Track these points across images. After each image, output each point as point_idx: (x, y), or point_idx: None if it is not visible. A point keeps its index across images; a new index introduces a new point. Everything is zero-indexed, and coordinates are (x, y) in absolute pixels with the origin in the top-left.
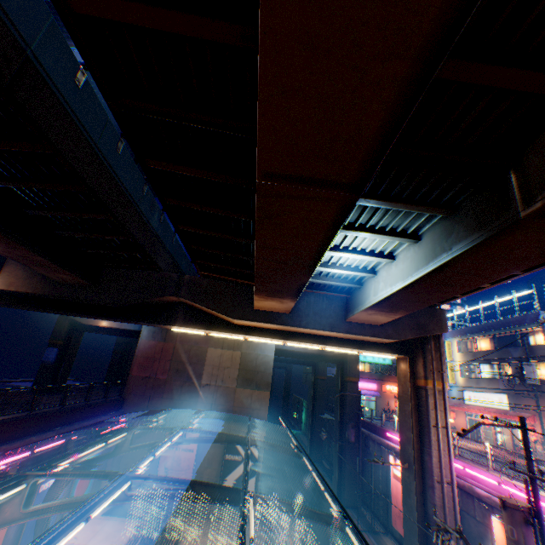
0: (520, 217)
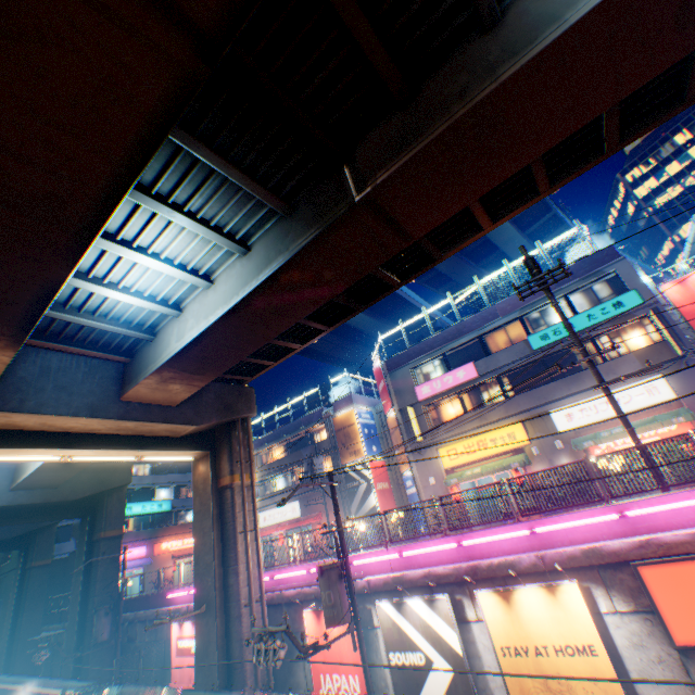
0: (357, 202)
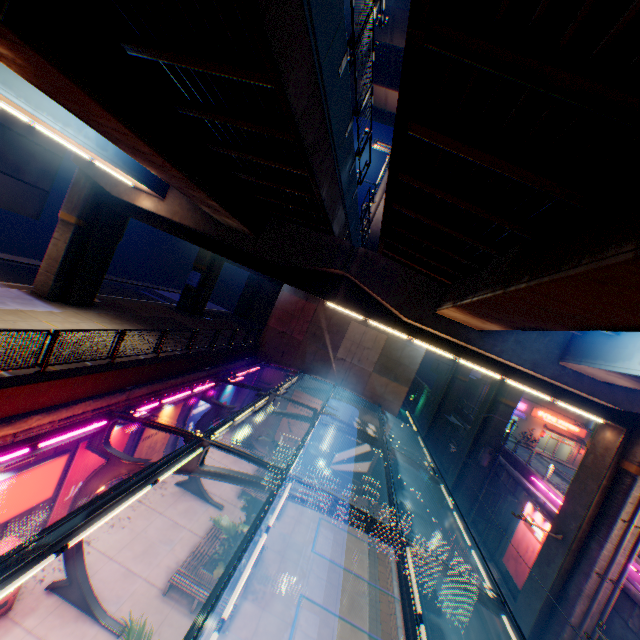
0: None
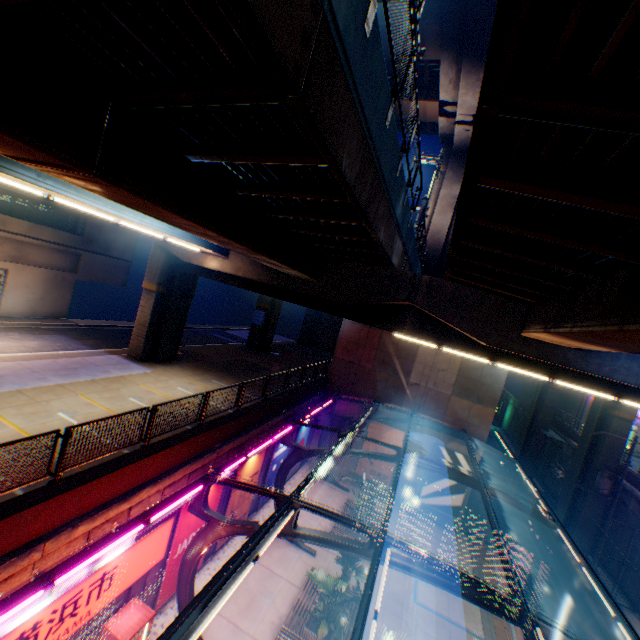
0: None
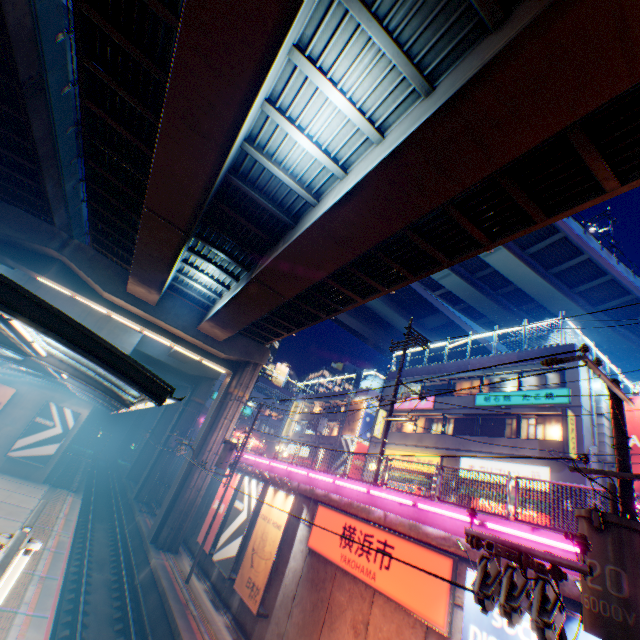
0: (252, 278)
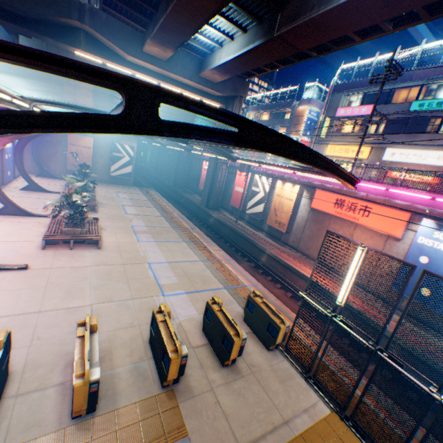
0: (274, 37)
